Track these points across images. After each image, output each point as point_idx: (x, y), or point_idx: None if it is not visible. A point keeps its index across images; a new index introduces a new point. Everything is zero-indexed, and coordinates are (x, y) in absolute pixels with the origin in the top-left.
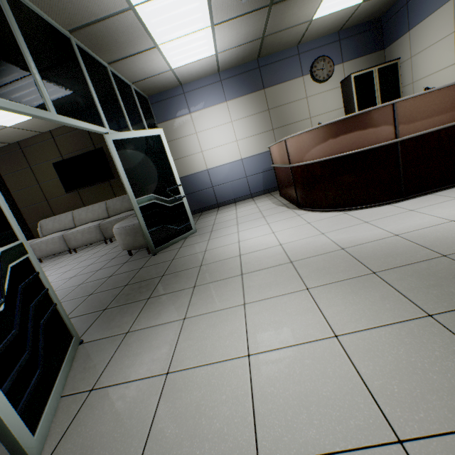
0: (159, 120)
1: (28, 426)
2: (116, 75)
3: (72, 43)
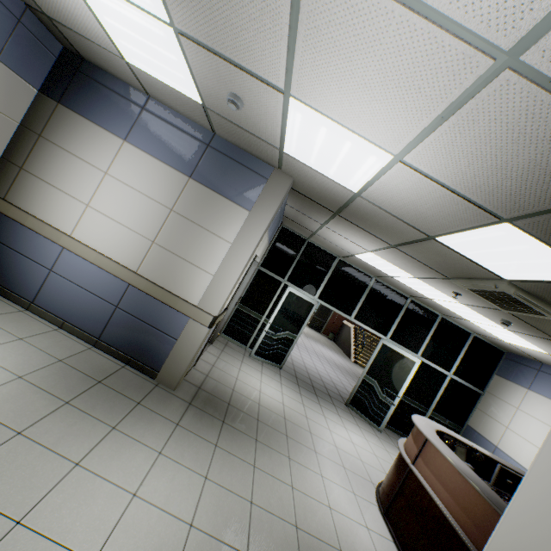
0: (499, 372)
1: (255, 353)
2: (451, 321)
3: (407, 299)
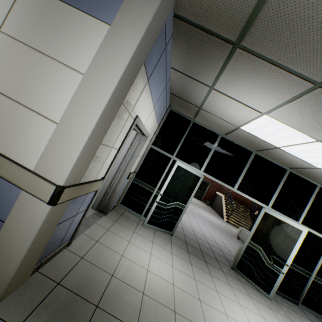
0: None
1: (148, 221)
2: None
3: (286, 171)
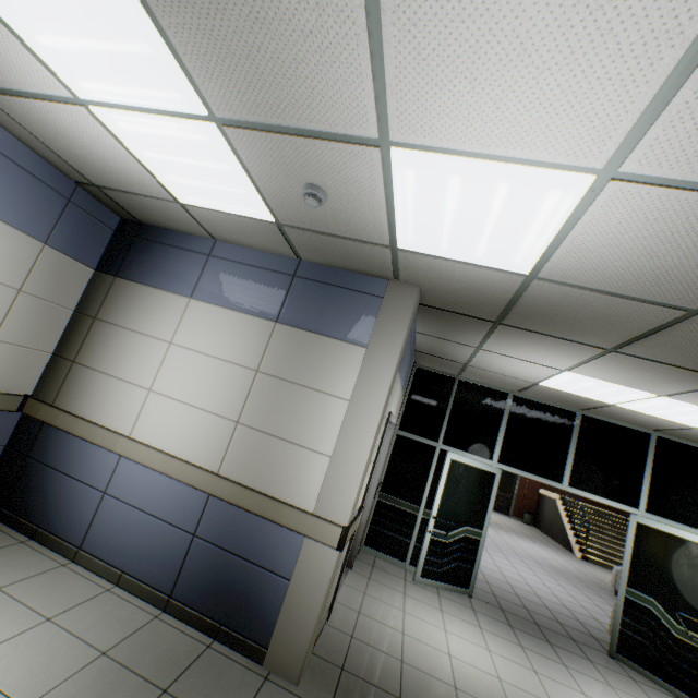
0: None
1: (422, 572)
2: None
3: (650, 437)
